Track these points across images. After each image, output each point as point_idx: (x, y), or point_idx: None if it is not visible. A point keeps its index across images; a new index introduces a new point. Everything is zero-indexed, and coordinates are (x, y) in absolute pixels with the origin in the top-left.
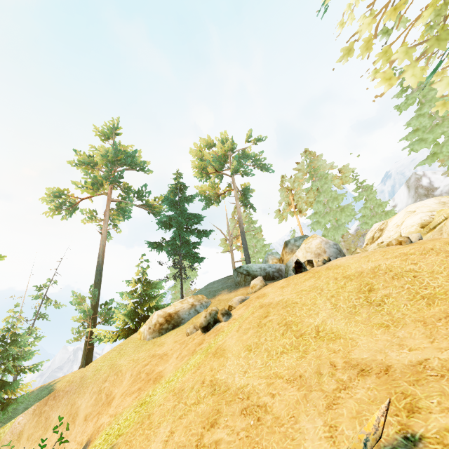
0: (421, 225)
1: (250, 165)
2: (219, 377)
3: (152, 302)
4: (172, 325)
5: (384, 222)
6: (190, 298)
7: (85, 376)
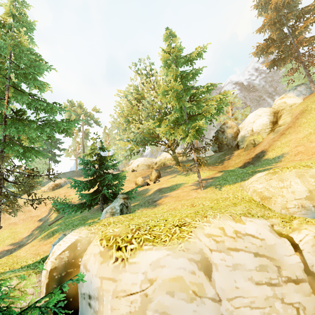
0: (137, 165)
1: (92, 122)
2: (90, 191)
3: (38, 179)
4: (58, 187)
5: (133, 161)
6: (63, 179)
7: (21, 203)
